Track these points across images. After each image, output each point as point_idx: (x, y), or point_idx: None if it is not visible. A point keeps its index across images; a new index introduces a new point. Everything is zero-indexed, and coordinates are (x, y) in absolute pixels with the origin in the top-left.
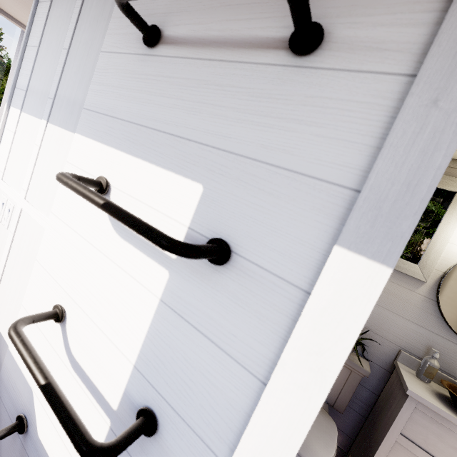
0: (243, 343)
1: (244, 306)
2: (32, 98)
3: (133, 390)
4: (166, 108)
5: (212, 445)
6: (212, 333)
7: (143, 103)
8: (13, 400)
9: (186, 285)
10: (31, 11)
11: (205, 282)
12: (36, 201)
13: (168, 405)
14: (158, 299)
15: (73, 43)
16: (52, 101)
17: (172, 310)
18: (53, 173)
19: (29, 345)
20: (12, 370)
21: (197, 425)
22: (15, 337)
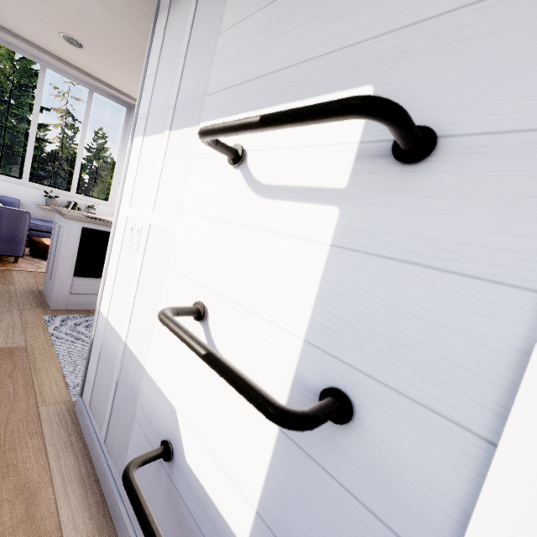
0: (485, 248)
1: (476, 197)
2: (153, 119)
3: (306, 372)
4: (305, 36)
5: (457, 416)
6: (423, 255)
7: (276, 48)
8: (155, 426)
9: (368, 211)
10: (148, 45)
11: (398, 195)
12: (164, 211)
13: (365, 376)
14: (328, 245)
15: (190, 47)
16: (173, 109)
17: (351, 251)
18: (179, 174)
19: (181, 325)
20: (151, 393)
21: (422, 393)
22: (166, 318)
